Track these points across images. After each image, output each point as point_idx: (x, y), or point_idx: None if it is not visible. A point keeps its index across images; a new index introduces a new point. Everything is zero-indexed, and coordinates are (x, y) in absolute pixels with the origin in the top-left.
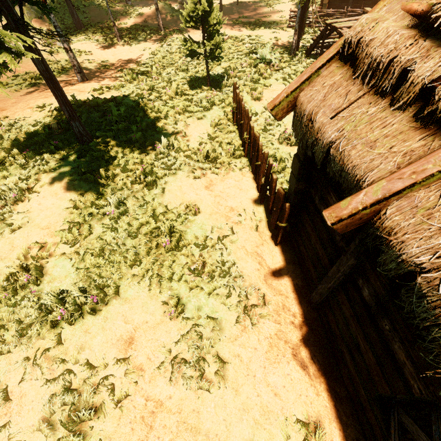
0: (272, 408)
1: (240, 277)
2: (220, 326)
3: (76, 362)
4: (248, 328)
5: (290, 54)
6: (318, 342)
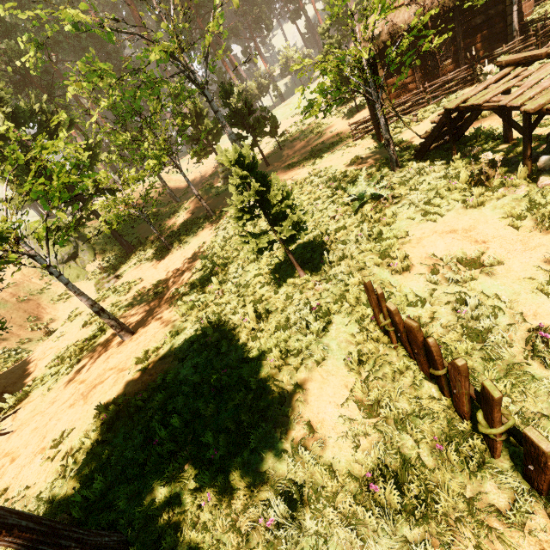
0: None
1: None
2: None
3: None
4: None
5: (392, 169)
6: None
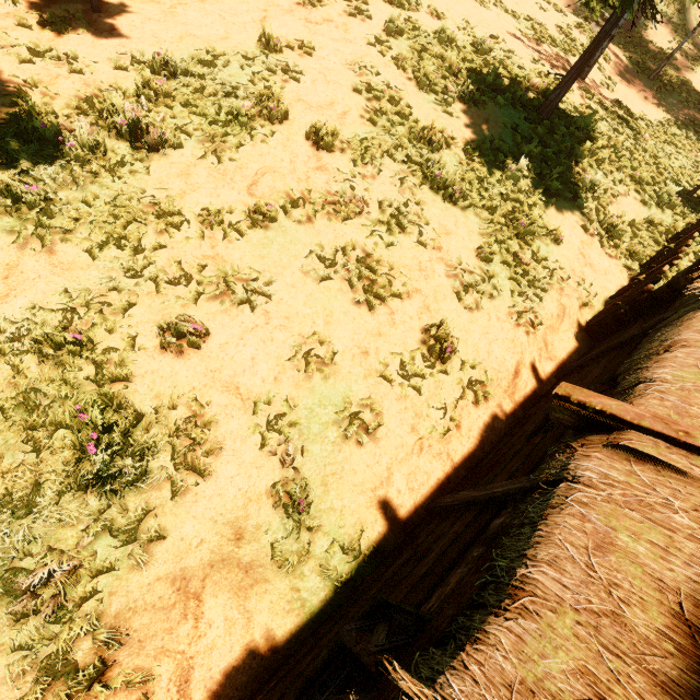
0: (480, 352)
1: (538, 299)
2: (497, 296)
3: (418, 204)
4: (510, 319)
5: None
6: (536, 386)
